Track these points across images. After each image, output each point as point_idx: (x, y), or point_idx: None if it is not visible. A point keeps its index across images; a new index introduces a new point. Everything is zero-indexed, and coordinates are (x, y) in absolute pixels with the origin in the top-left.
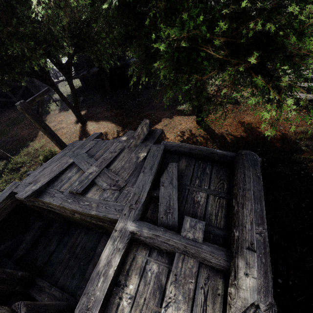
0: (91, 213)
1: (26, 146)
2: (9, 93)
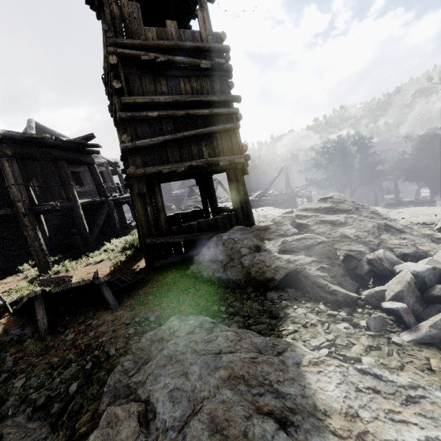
0: (426, 200)
1: None
2: None
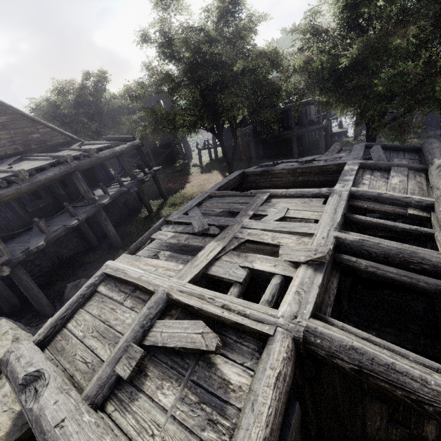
0: (323, 165)
1: (176, 193)
2: (152, 157)
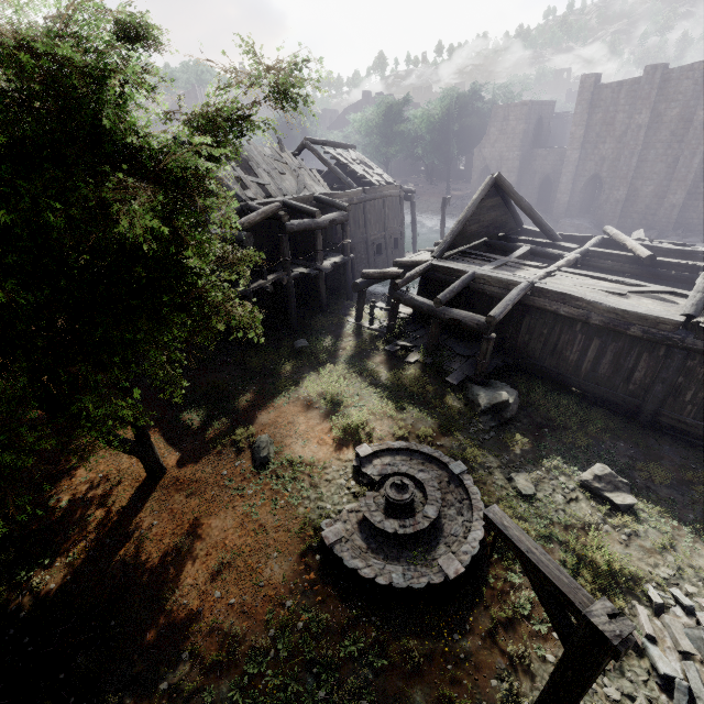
0: None
1: None
2: None
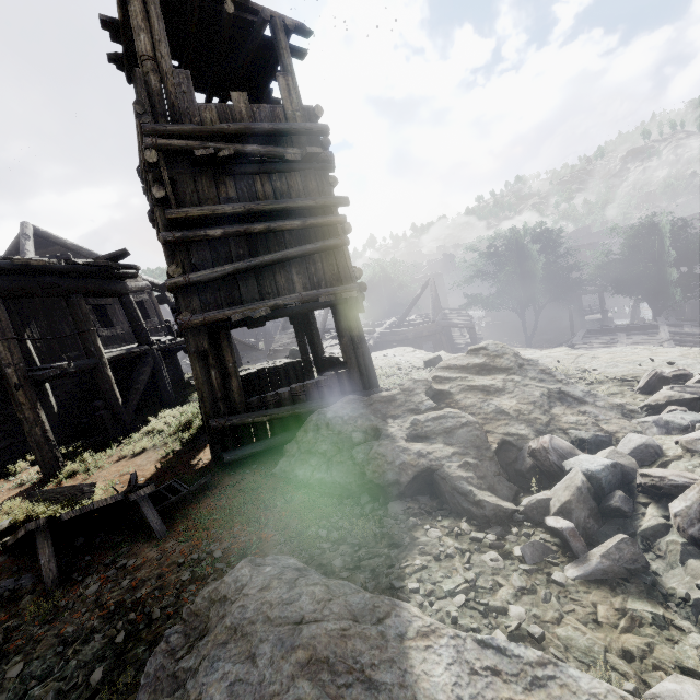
0: (644, 325)
1: None
2: None
